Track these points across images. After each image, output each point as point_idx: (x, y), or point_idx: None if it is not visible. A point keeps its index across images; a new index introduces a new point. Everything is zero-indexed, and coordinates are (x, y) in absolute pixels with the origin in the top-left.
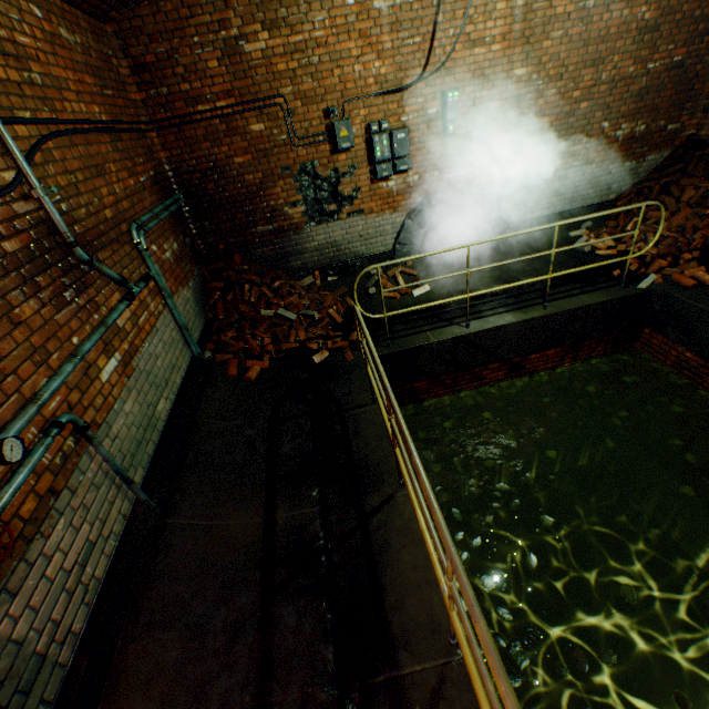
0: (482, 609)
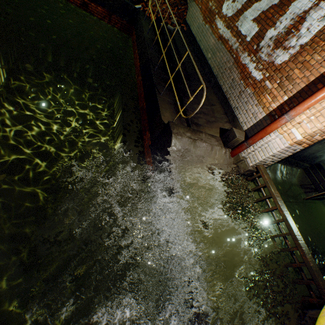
0: (40, 91)
